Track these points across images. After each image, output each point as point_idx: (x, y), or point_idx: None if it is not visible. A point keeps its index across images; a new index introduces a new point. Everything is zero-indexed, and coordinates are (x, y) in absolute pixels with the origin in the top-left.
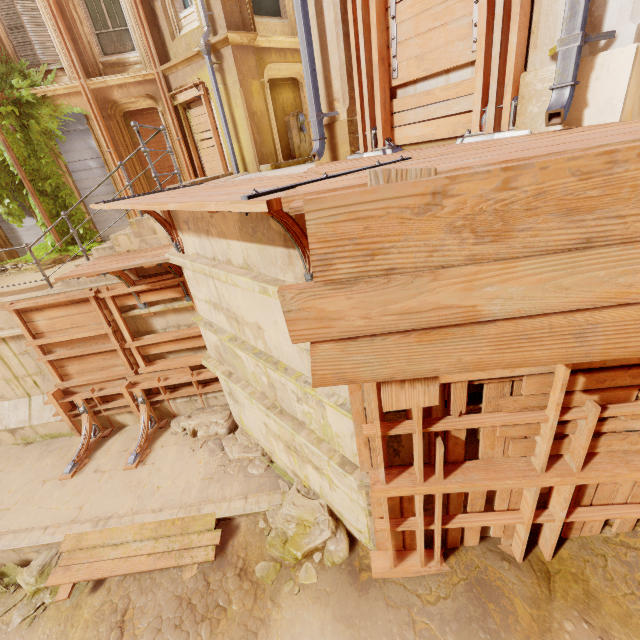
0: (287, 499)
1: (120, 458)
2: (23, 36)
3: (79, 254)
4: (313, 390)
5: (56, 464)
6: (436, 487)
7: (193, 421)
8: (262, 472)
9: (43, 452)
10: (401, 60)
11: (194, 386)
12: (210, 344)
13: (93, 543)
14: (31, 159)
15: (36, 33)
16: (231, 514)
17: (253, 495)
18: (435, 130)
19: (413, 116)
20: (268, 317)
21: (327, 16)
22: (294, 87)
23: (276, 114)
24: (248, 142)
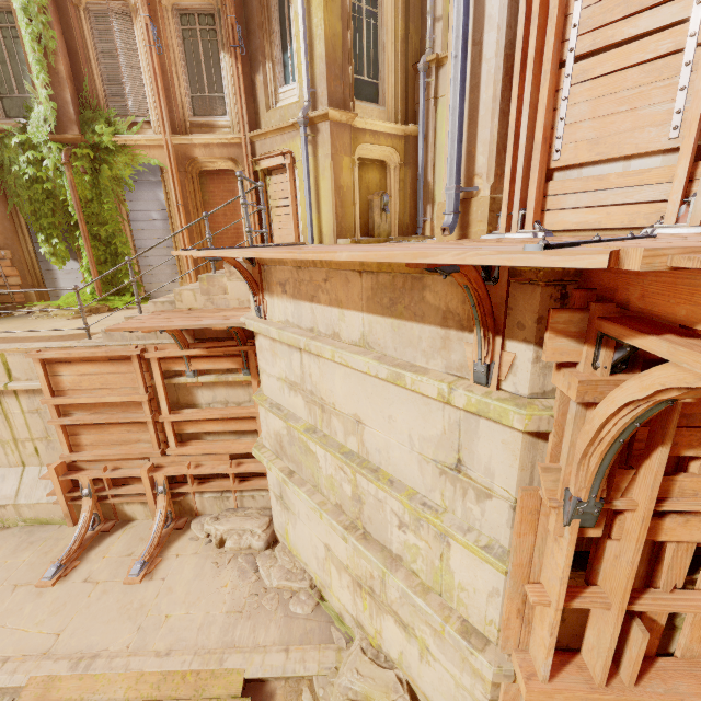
0: (347, 662)
1: (120, 565)
2: (118, 89)
3: (119, 306)
4: (437, 518)
5: (36, 562)
6: (626, 698)
7: (222, 525)
8: (309, 612)
9: (22, 542)
10: (567, 142)
11: (230, 479)
12: (269, 430)
13: (67, 696)
14: (93, 202)
15: (132, 87)
16: (265, 674)
17: (297, 647)
18: (603, 218)
19: (574, 201)
20: (379, 410)
21: (484, 91)
22: (381, 169)
23: (360, 191)
24: (329, 214)
